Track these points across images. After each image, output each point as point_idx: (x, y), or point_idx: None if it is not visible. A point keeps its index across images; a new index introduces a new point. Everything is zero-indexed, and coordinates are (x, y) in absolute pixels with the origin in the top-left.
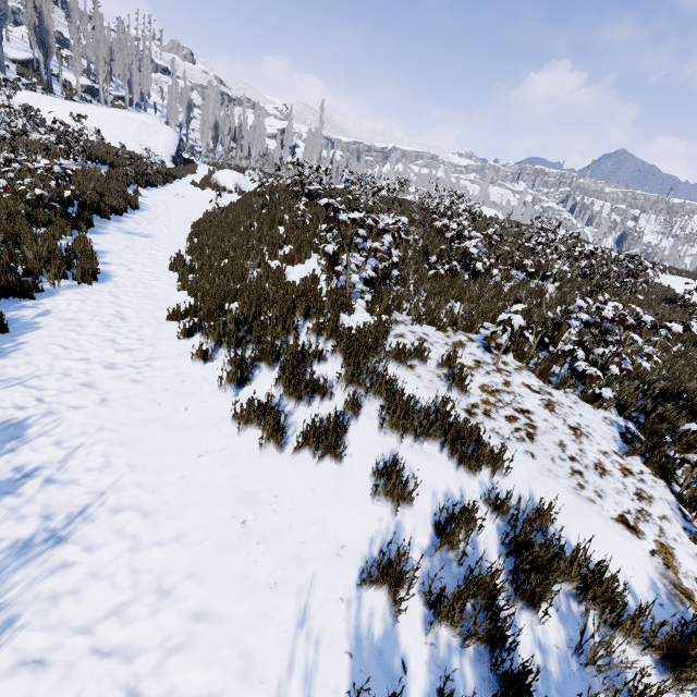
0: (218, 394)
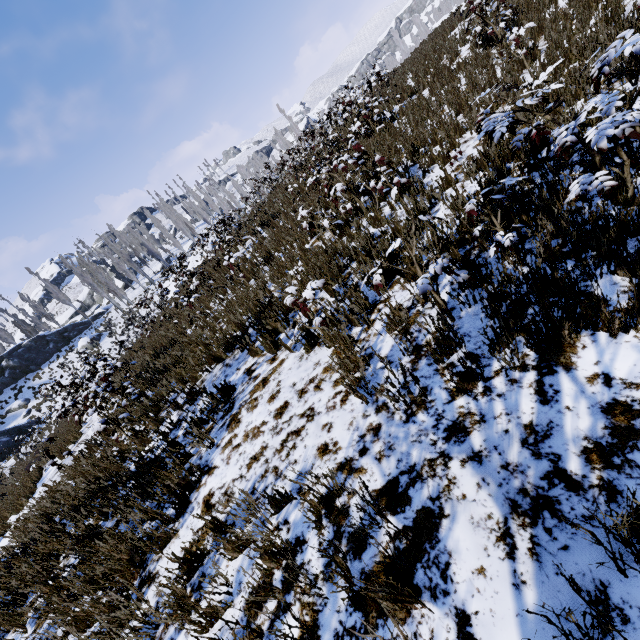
0: None
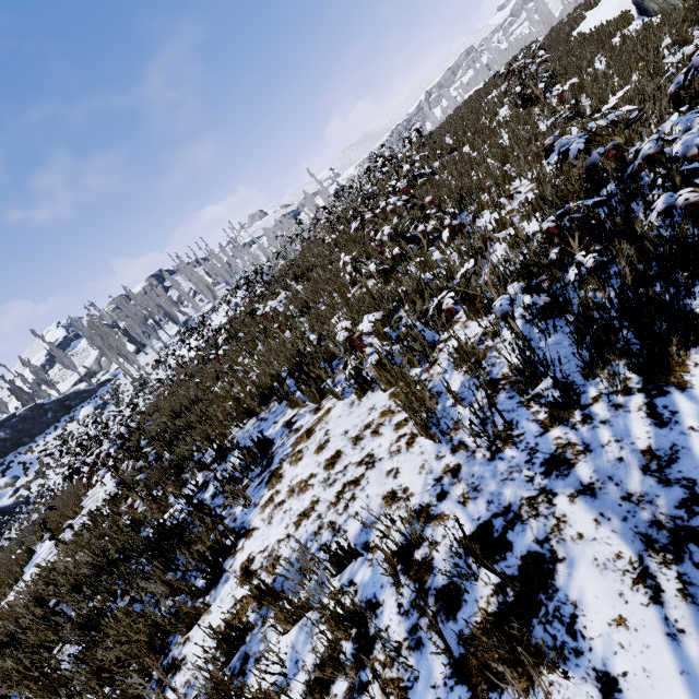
0: None
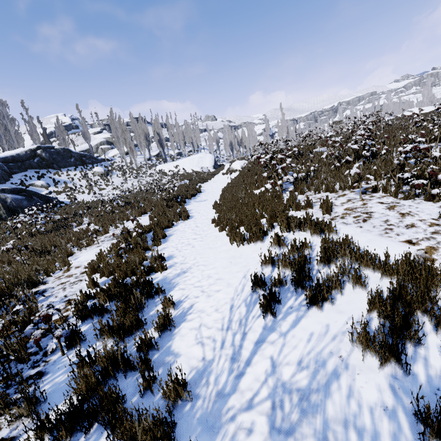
0: (226, 237)
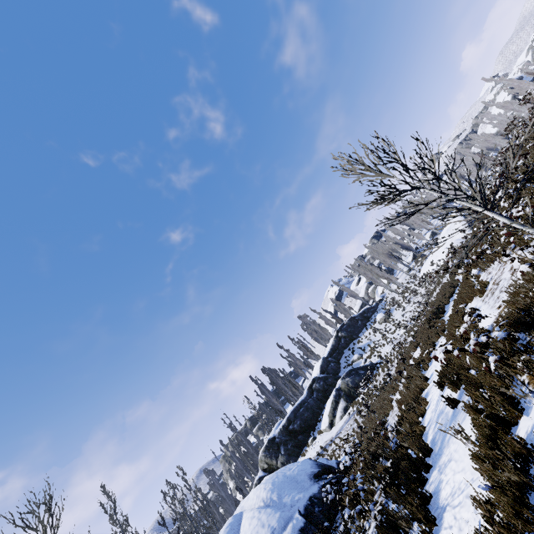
0: None
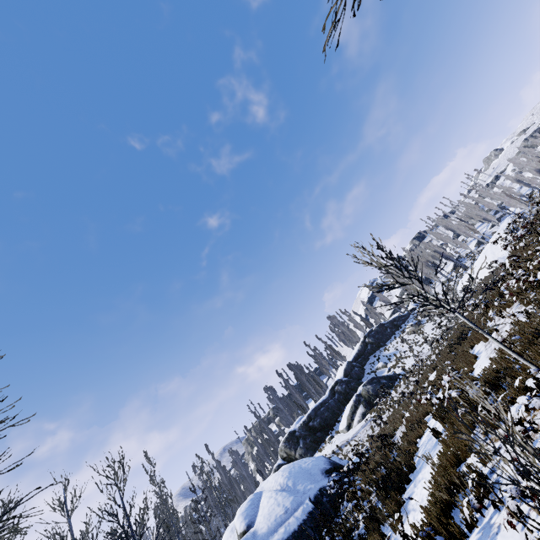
0: None
